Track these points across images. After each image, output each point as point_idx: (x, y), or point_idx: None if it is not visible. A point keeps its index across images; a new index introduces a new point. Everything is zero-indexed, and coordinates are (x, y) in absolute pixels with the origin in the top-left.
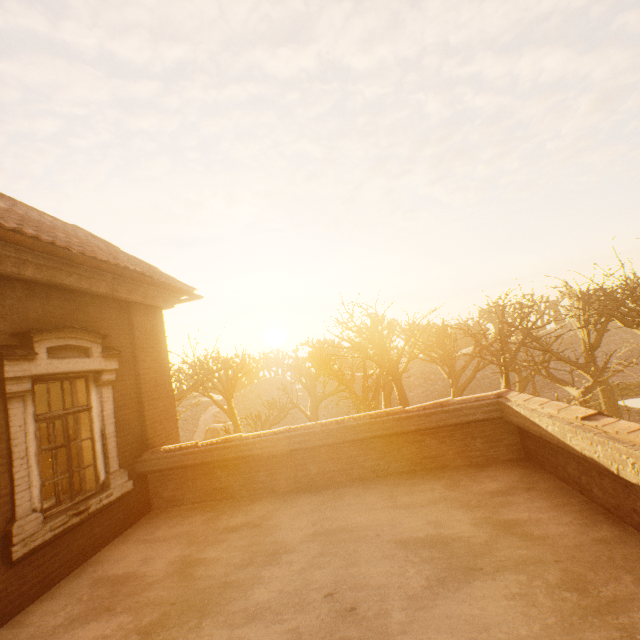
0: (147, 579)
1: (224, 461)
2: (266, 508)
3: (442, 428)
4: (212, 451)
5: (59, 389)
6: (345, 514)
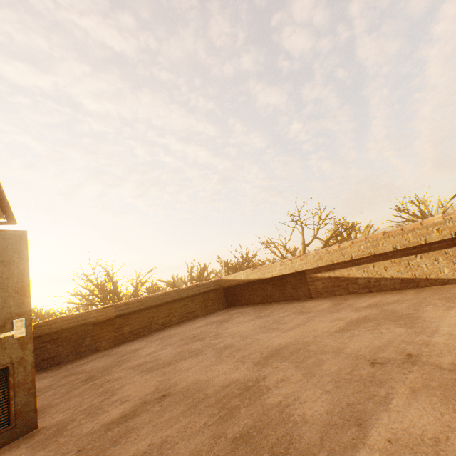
0: (42, 387)
1: (62, 330)
2: (101, 353)
3: (196, 297)
4: (51, 324)
5: None
6: (161, 335)
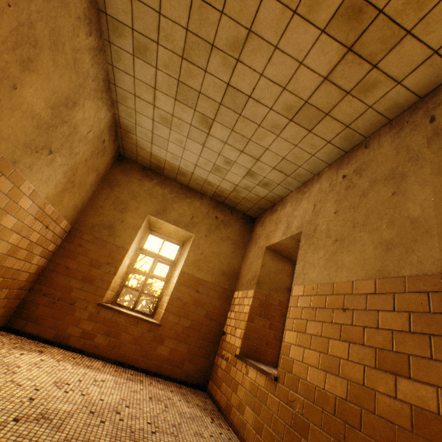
0: None
1: None
2: None
3: None
4: None
5: (278, 265)
6: None
